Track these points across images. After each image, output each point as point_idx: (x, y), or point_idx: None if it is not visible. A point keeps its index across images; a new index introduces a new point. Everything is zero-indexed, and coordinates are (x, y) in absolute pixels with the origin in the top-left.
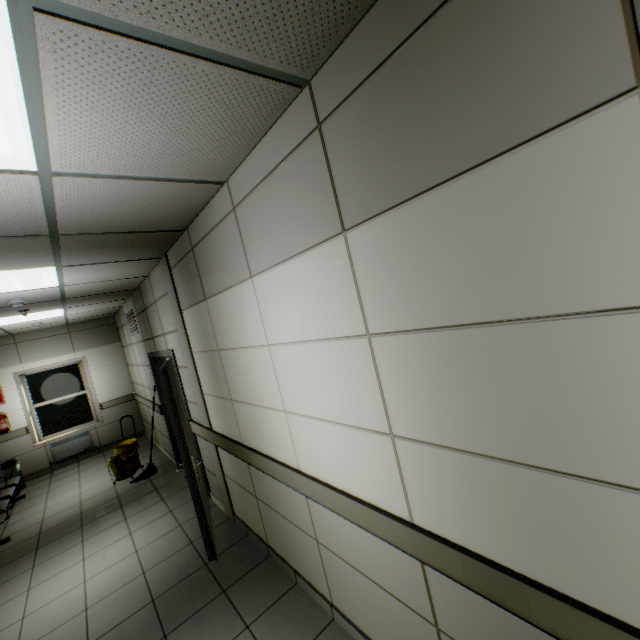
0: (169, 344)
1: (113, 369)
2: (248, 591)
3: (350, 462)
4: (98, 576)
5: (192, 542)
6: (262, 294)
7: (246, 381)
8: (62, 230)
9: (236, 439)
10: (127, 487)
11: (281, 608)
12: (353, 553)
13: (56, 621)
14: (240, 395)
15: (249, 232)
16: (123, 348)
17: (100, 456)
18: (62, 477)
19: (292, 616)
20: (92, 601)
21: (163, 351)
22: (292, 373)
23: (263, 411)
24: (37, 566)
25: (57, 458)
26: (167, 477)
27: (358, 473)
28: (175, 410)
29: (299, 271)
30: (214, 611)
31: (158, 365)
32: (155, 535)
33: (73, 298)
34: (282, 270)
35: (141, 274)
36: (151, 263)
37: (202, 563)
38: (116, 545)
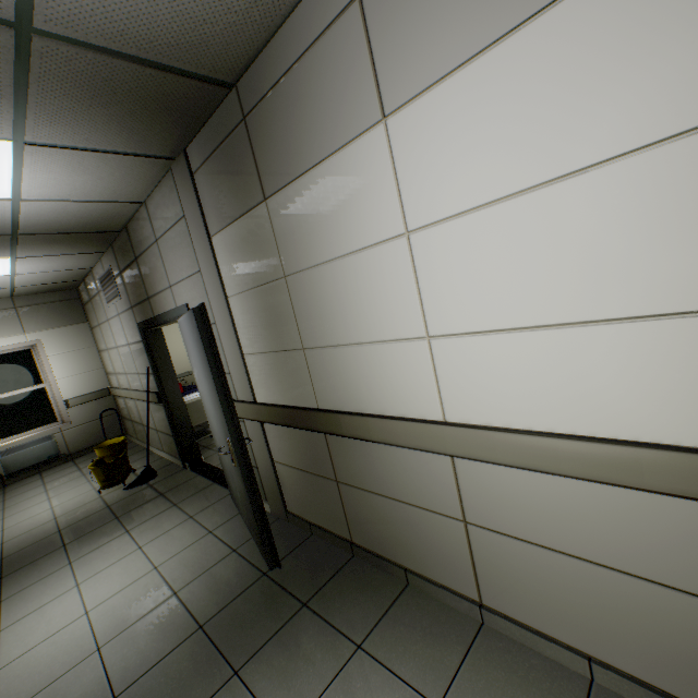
0: (180, 298)
1: (80, 357)
2: (341, 601)
3: (586, 385)
4: (105, 604)
5: (235, 550)
6: (408, 141)
7: (342, 311)
8: (40, 14)
9: (305, 407)
10: (119, 496)
11: (399, 618)
12: (553, 528)
13: (53, 670)
14: (324, 337)
15: (393, 27)
16: (92, 330)
17: (70, 465)
18: (20, 492)
19: (420, 626)
20: (105, 637)
21: (168, 311)
22: (461, 266)
23: (374, 350)
24: (6, 600)
25: (10, 470)
26: (173, 480)
27: (604, 399)
28: (218, 367)
29: (526, 54)
30: (300, 632)
31: (153, 339)
32: (177, 547)
33: (28, 236)
34: (474, 71)
35: (136, 196)
36: (158, 170)
37: (259, 574)
38: (122, 563)
